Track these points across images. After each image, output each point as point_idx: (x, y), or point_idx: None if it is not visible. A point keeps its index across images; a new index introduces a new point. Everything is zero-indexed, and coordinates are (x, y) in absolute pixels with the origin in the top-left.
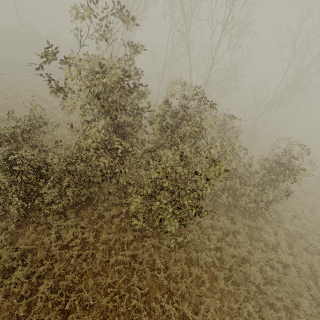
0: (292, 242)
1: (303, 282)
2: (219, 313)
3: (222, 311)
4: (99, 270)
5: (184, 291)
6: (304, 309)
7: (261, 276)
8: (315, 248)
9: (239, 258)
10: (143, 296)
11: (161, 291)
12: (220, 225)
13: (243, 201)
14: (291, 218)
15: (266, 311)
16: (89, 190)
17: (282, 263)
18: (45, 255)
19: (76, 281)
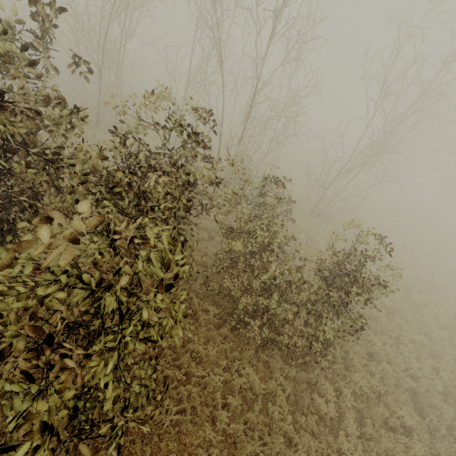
0: (364, 409)
1: None
2: None
3: None
4: None
5: None
6: None
7: None
8: (399, 419)
9: None
10: None
11: None
12: (241, 384)
13: (286, 336)
14: (366, 360)
15: None
16: None
17: None
18: None
19: None
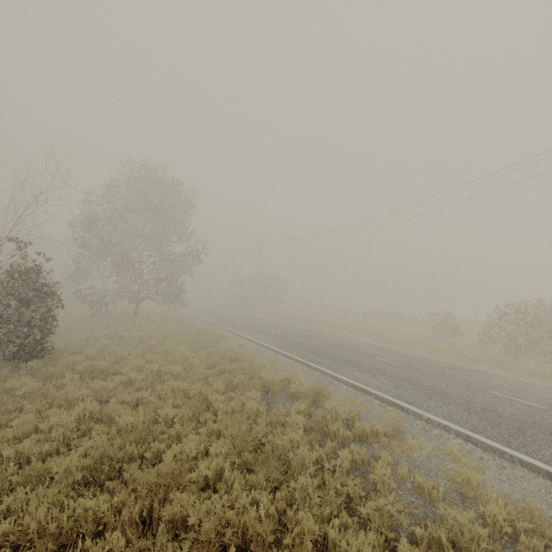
0: None
1: None
2: None
3: None
4: None
5: None
6: None
7: None
8: None
9: None
10: None
11: None
12: None
13: None
14: None
15: None
16: None
17: None
18: None
19: None
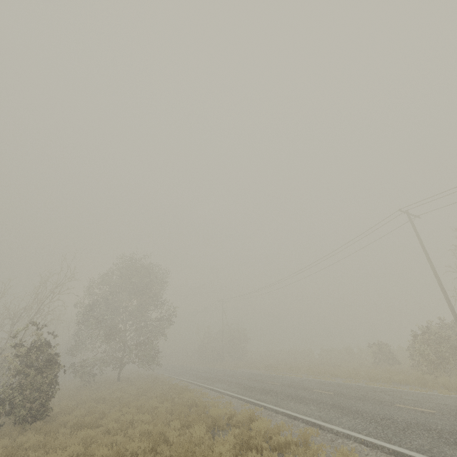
0: None
1: None
2: None
3: None
4: None
5: None
6: None
7: None
8: None
9: None
10: None
11: None
12: None
13: None
14: None
15: None
16: None
17: None
18: None
19: None
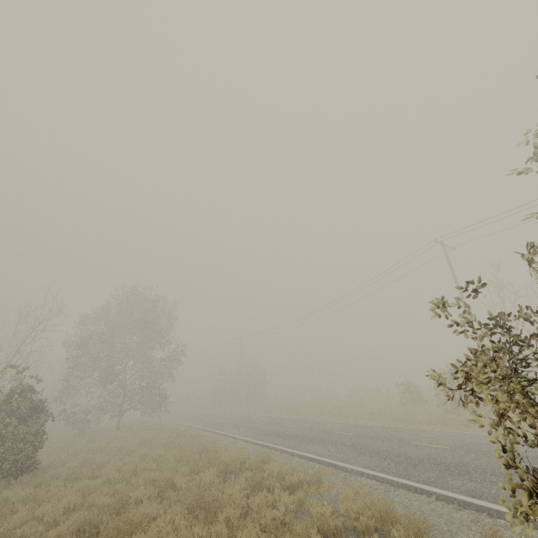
0: None
1: None
2: None
3: None
4: None
5: None
6: None
7: None
8: None
9: None
10: None
11: None
12: None
13: None
14: None
15: None
16: None
17: None
18: None
19: None
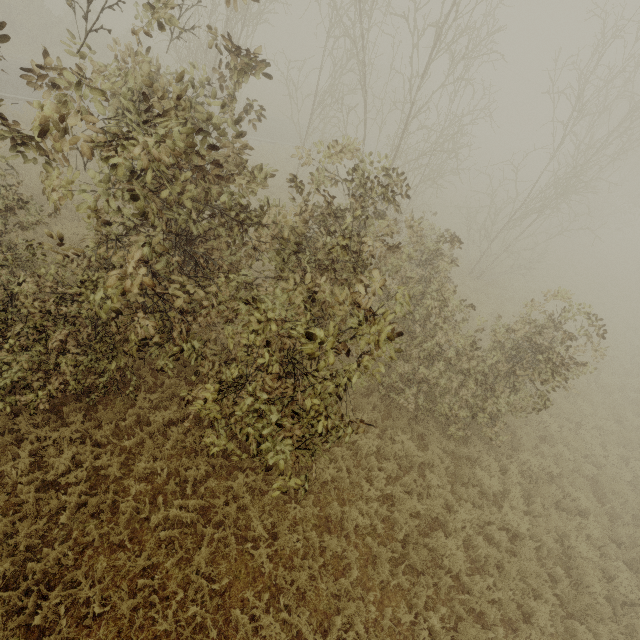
0: (533, 489)
1: (545, 570)
2: (373, 631)
3: (380, 628)
4: (125, 539)
5: (304, 587)
6: (541, 624)
7: (466, 555)
8: (574, 502)
9: (426, 519)
10: (217, 596)
11: (258, 584)
12: (396, 450)
13: (445, 404)
14: (537, 441)
15: (467, 628)
16: (116, 363)
17: (509, 530)
18: (3, 503)
19: (67, 563)
